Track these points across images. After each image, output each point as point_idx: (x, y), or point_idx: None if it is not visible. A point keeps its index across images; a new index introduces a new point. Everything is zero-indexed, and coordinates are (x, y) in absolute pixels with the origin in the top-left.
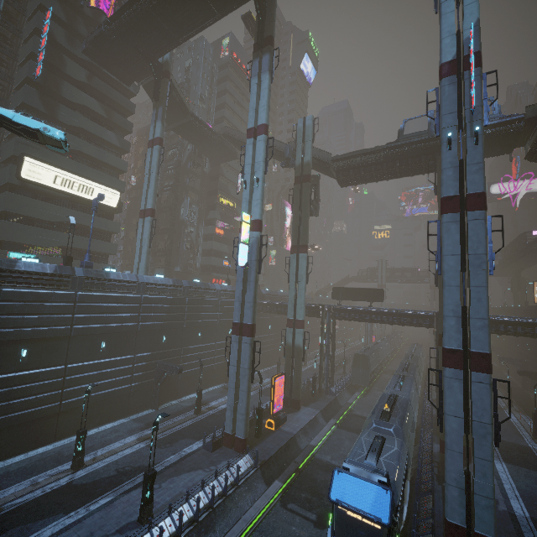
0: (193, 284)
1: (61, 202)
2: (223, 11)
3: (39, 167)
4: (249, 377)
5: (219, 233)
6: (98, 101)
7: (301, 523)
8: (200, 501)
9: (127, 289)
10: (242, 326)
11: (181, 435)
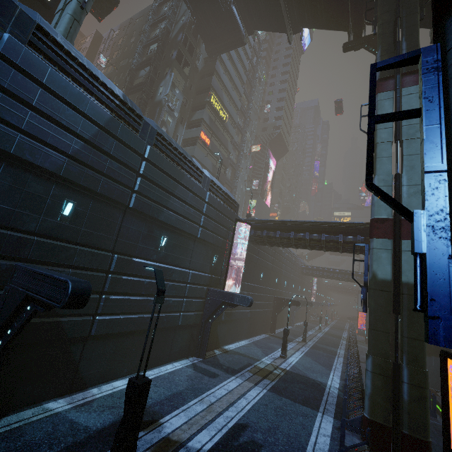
0: (165, 135)
1: None
2: None
3: None
4: None
5: (204, 140)
6: None
7: None
8: None
9: None
10: None
11: None
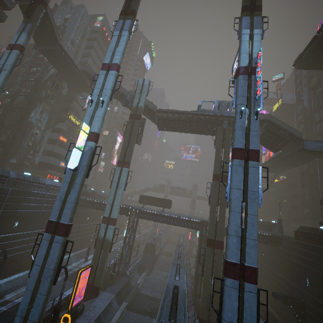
0: (22, 176)
1: None
2: None
3: None
4: (52, 278)
5: (62, 140)
6: None
7: None
8: None
9: None
10: (57, 225)
11: None
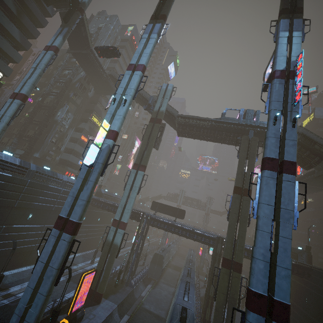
0: (41, 170)
1: None
2: None
3: None
4: (55, 278)
5: (83, 140)
6: (14, 0)
7: None
8: None
9: None
10: (67, 222)
11: None
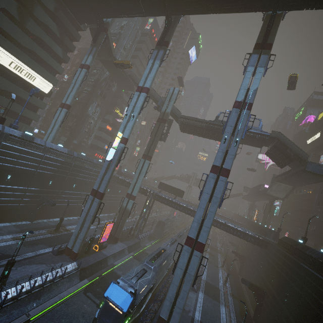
0: (80, 156)
1: (10, 78)
2: (148, 14)
3: (2, 52)
4: (91, 220)
5: (108, 129)
6: (57, 25)
7: (90, 303)
8: (37, 282)
9: (36, 148)
10: (97, 192)
11: (41, 241)
